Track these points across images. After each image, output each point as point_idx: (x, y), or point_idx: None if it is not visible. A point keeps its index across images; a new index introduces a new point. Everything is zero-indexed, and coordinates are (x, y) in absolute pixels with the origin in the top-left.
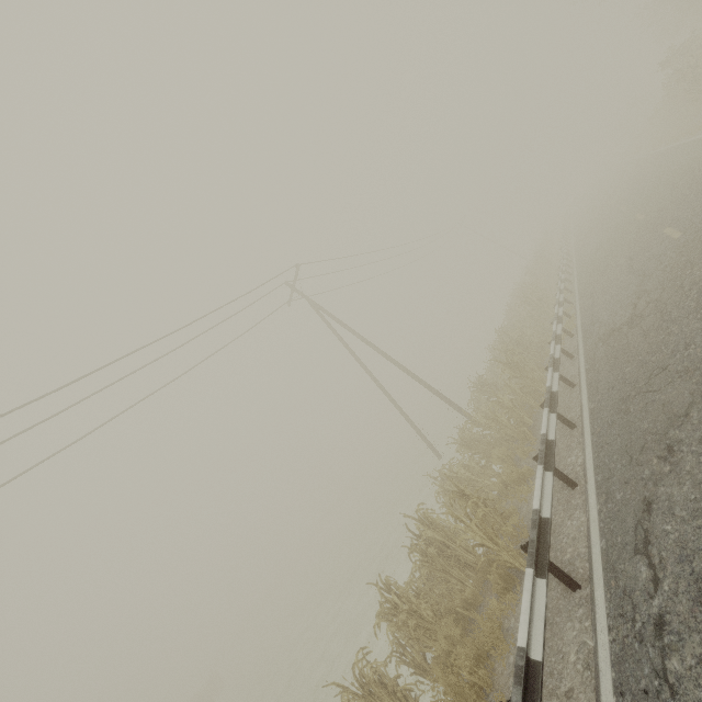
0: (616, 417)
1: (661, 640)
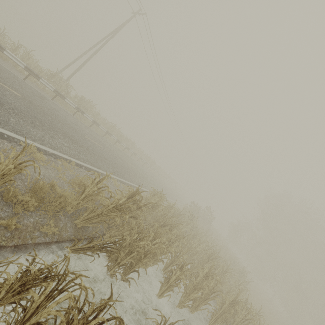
0: None
1: None
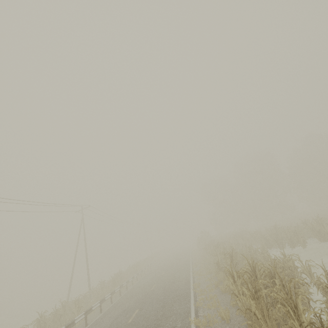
0: (119, 302)
1: (94, 325)
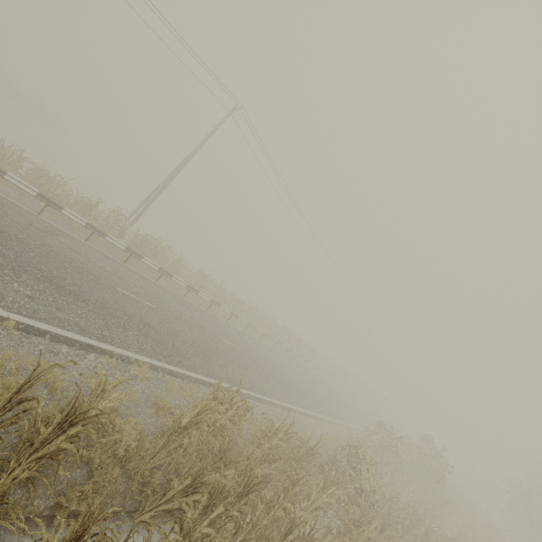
0: None
1: None
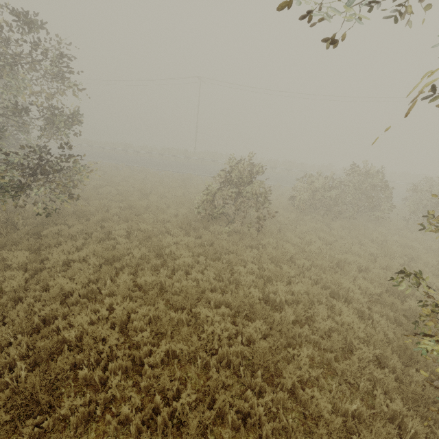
0: None
1: None
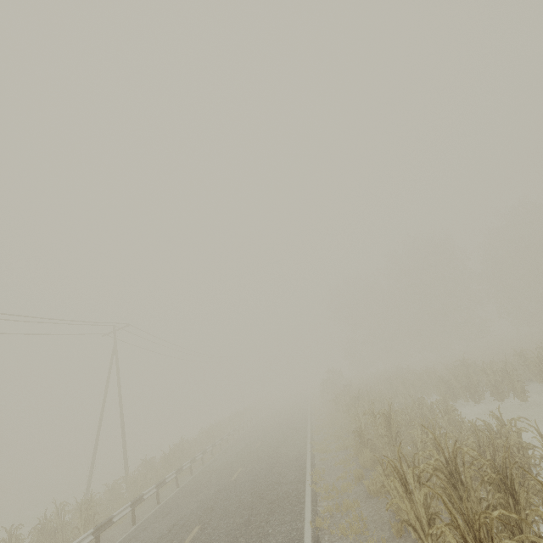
0: (171, 502)
1: None
